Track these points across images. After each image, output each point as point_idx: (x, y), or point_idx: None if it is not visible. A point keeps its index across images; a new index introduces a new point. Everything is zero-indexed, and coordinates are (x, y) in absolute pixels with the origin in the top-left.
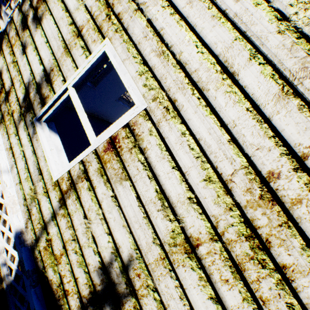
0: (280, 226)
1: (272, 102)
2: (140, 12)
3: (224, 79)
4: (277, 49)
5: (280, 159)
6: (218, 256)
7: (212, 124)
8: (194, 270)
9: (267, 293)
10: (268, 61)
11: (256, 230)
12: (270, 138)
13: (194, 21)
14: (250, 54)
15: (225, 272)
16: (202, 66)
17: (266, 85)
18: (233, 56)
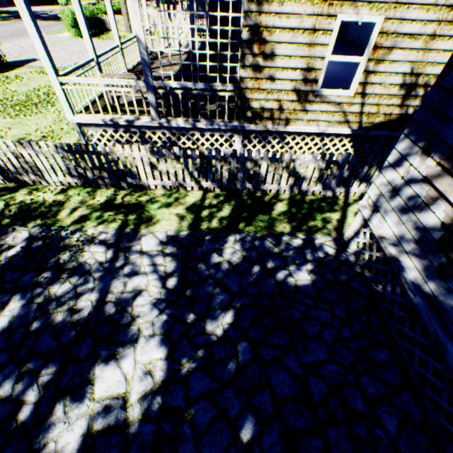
0: None
1: None
2: None
3: None
4: None
5: None
6: (443, 27)
7: None
8: (438, 41)
9: None
10: None
11: (452, 6)
12: None
13: None
14: None
15: (448, 28)
16: None
17: None
18: None
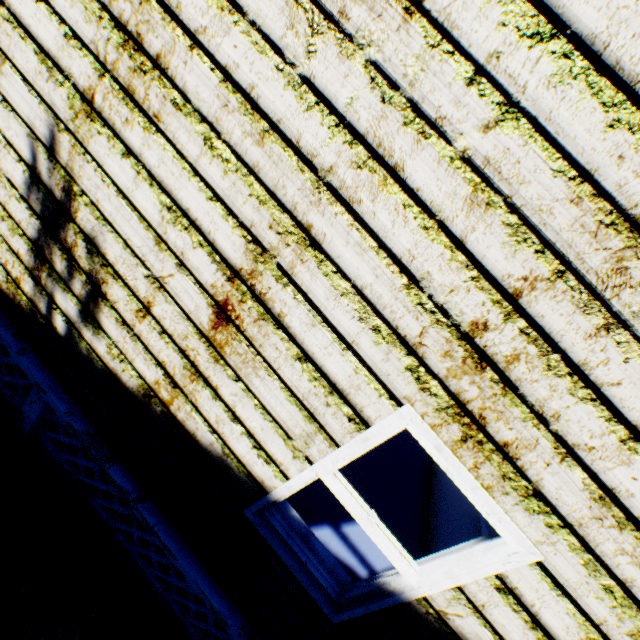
0: (142, 6)
1: None
2: None
3: None
4: None
5: None
6: (113, 95)
7: None
8: (102, 134)
9: (158, 105)
10: None
11: (127, 29)
12: None
13: None
14: None
15: (124, 111)
16: None
17: None
18: None
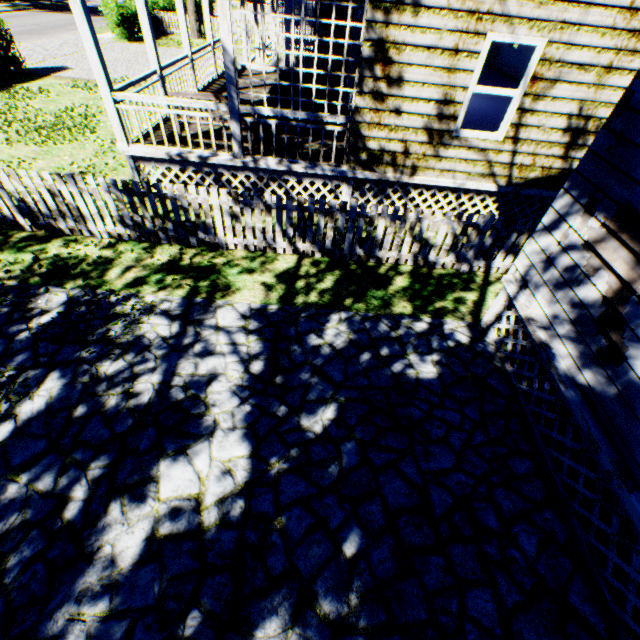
0: None
1: None
2: None
3: None
4: None
5: None
6: (622, 58)
7: (592, 11)
8: (614, 75)
9: None
10: None
11: (634, 31)
12: None
13: None
14: None
15: (628, 60)
16: None
17: None
18: None
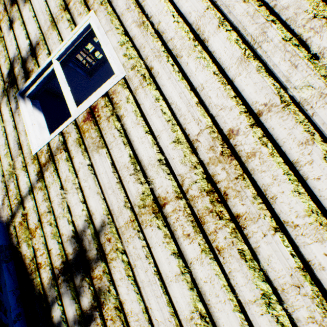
0: (236, 179)
1: (236, 65)
2: None
3: (195, 46)
4: (242, 16)
5: (240, 117)
6: (182, 213)
7: (183, 89)
8: (160, 228)
9: (223, 243)
10: (234, 28)
11: (216, 184)
12: (232, 99)
13: None
14: (219, 21)
15: (188, 228)
16: (177, 34)
17: (231, 49)
18: (205, 25)
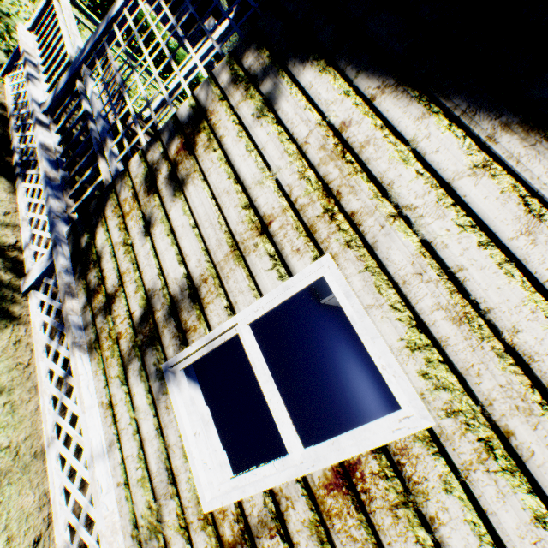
0: None
1: None
2: (402, 222)
3: None
4: None
5: None
6: None
7: None
8: None
9: None
10: None
11: None
12: None
13: (543, 272)
14: None
15: None
16: None
17: None
18: None
